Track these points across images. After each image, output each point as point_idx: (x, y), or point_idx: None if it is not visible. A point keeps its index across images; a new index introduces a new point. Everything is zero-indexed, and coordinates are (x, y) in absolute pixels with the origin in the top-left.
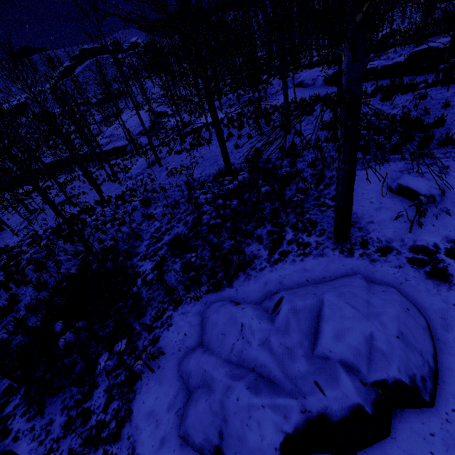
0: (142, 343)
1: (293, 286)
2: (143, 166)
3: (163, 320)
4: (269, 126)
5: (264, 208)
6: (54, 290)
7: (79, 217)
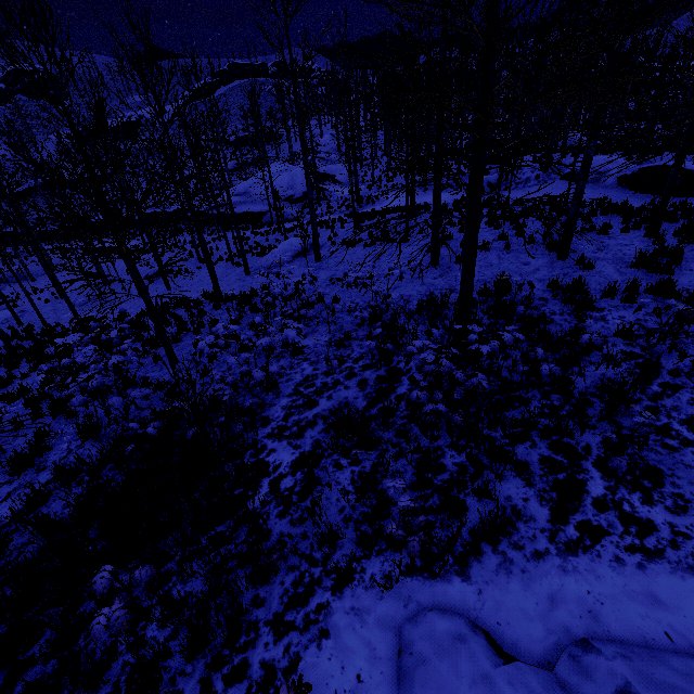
0: (259, 660)
1: (630, 640)
2: (289, 252)
3: (308, 613)
4: (521, 237)
5: (528, 400)
6: (110, 452)
7: (175, 315)
